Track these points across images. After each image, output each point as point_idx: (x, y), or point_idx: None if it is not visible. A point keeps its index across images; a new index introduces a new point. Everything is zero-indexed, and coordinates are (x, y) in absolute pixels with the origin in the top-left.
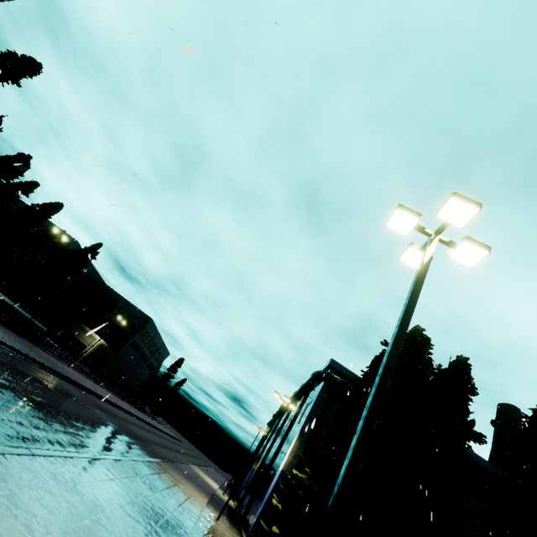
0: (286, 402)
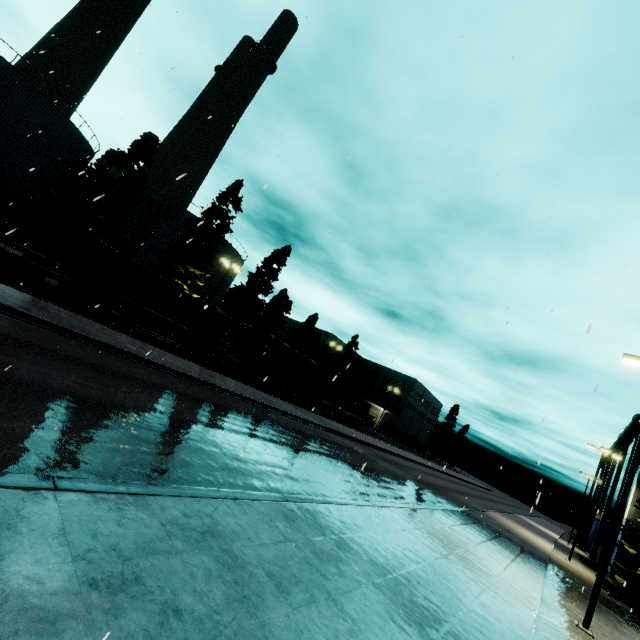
0: (606, 453)
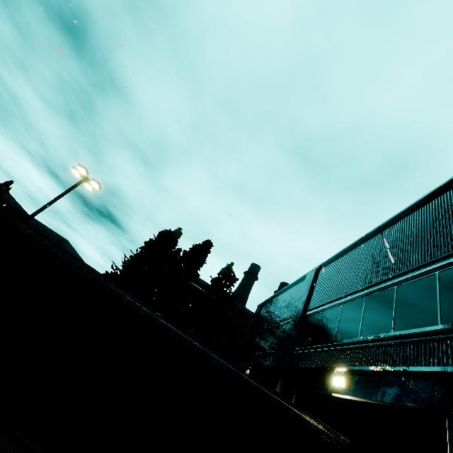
0: None
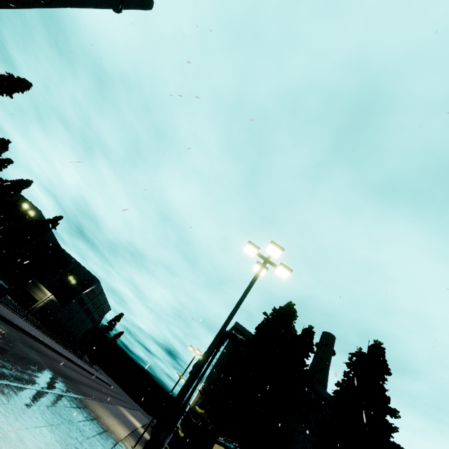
0: (198, 354)
